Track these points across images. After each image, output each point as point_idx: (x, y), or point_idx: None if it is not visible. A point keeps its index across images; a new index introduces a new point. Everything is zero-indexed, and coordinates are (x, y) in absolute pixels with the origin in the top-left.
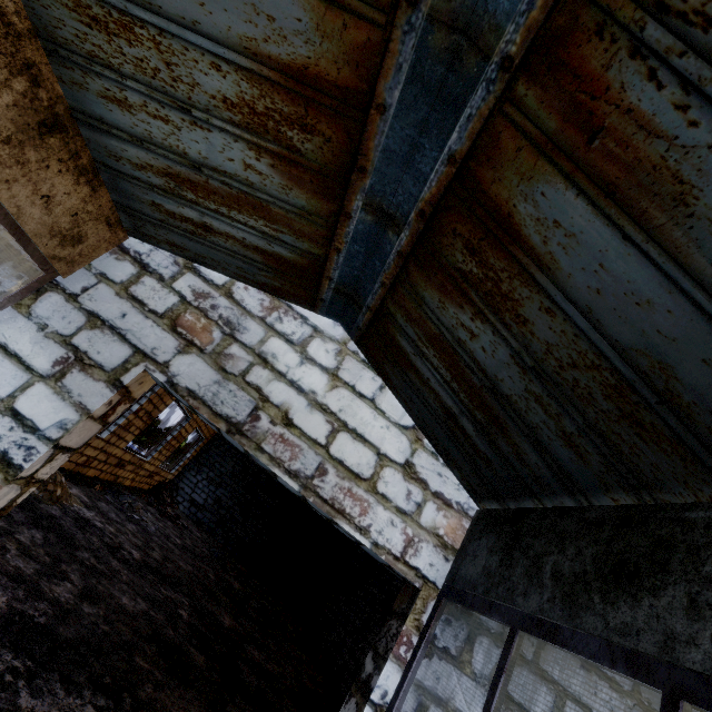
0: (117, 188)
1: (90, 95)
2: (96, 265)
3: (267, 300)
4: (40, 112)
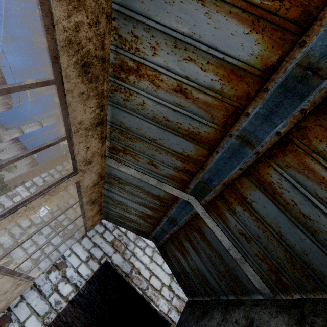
0: (105, 214)
1: (109, 206)
2: (95, 228)
3: (135, 236)
4: (99, 209)
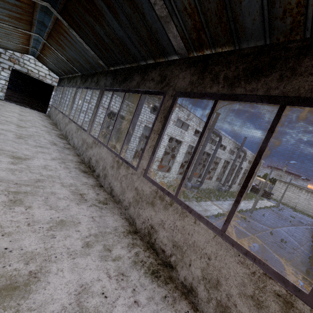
0: None
1: None
2: None
3: (20, 54)
4: None
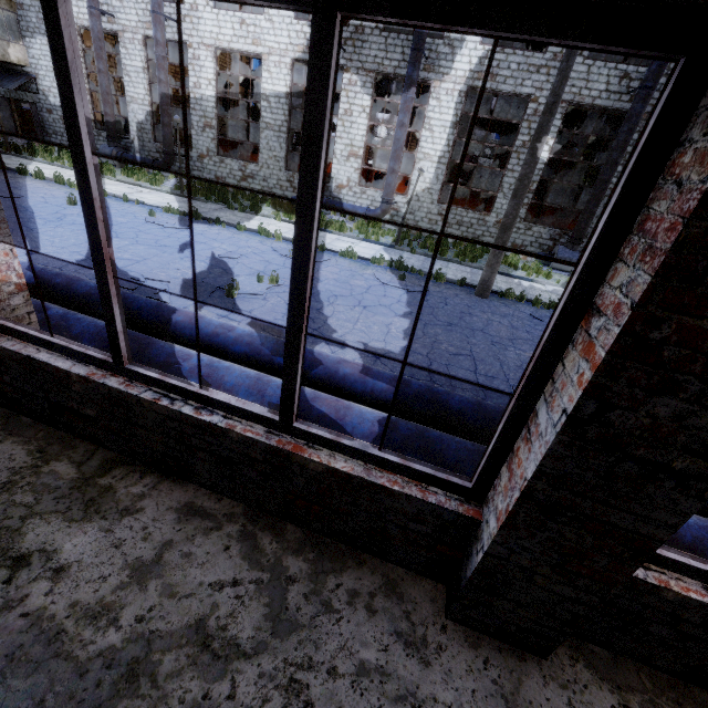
0: None
1: None
2: None
3: None
4: None
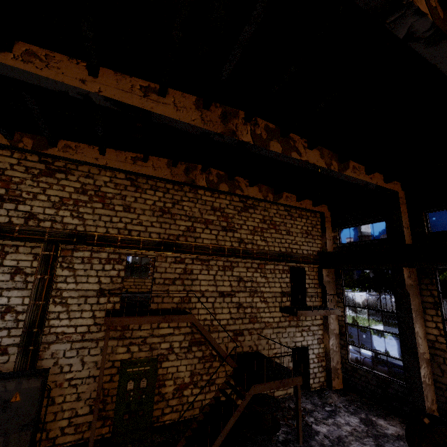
0: None
1: None
2: None
3: None
4: None
